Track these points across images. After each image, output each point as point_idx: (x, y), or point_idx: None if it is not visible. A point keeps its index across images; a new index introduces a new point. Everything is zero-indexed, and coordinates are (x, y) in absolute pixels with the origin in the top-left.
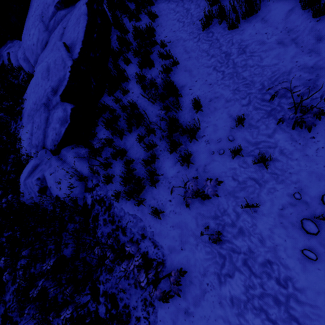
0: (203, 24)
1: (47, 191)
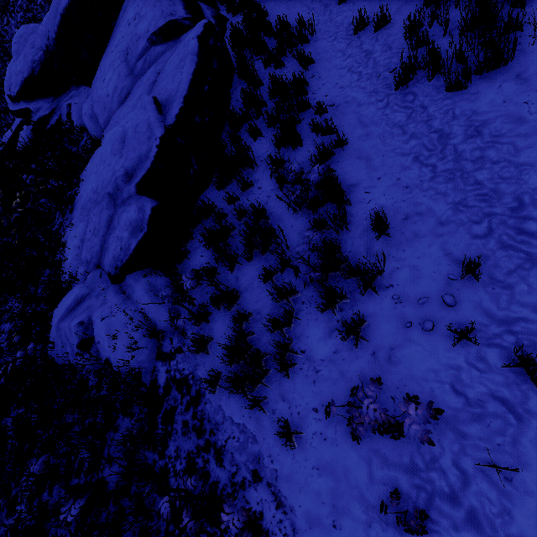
0: (398, 79)
1: (93, 346)
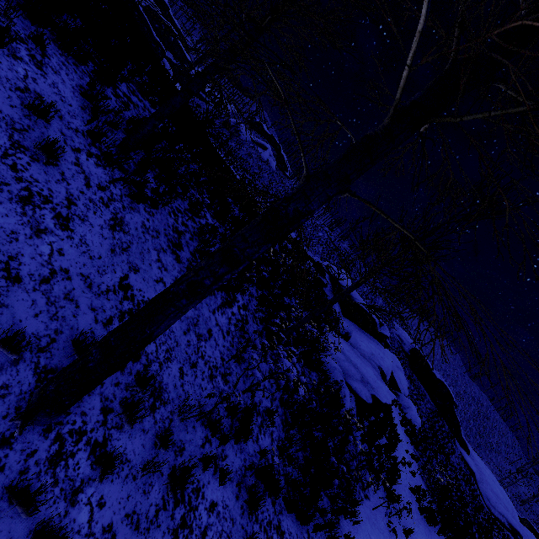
0: (412, 488)
1: (337, 386)
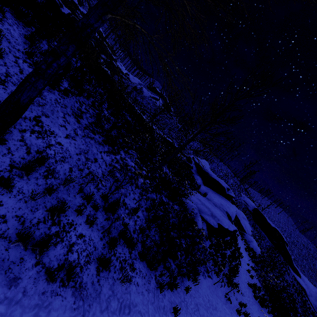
0: (249, 283)
1: (193, 216)
